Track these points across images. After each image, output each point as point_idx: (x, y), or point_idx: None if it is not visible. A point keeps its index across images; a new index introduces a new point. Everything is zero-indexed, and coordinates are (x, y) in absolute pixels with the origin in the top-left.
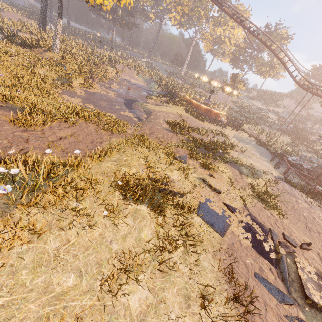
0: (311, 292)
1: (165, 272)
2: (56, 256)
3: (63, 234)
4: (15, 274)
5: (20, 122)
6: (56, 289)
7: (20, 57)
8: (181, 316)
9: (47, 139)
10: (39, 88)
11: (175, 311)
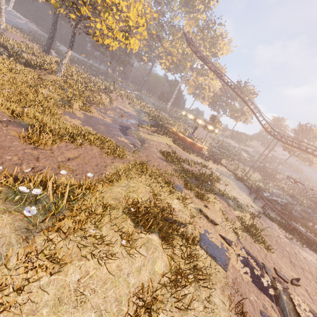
0: None
1: (186, 311)
2: (76, 291)
3: (82, 265)
4: (35, 314)
5: (31, 139)
6: None
7: (24, 75)
8: None
9: (56, 158)
10: (43, 106)
11: None
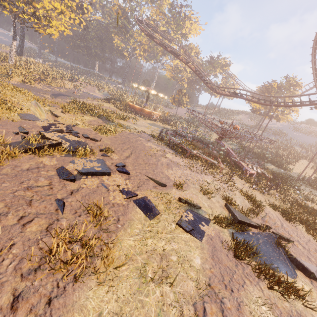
0: (47, 133)
1: None
2: None
3: None
4: None
5: None
6: None
7: None
8: None
9: None
10: None
11: None
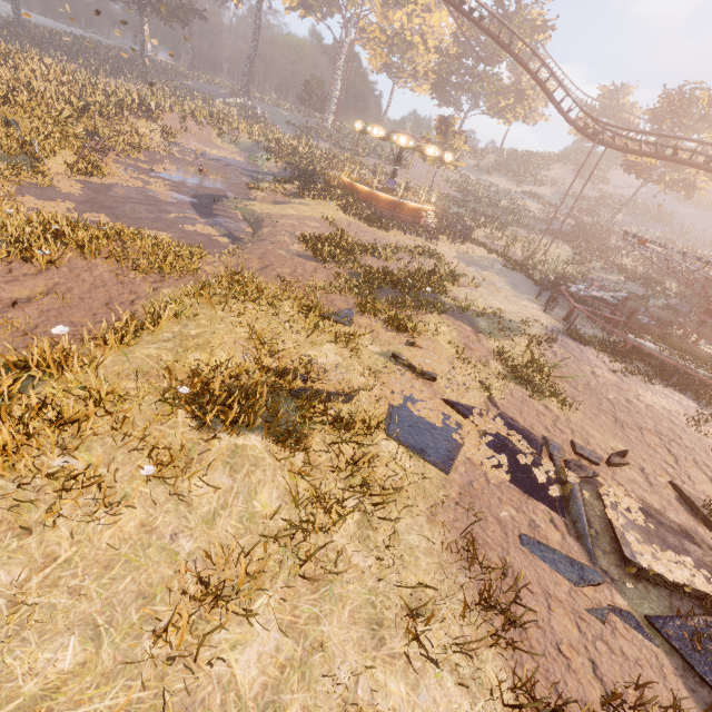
0: (635, 549)
1: (316, 580)
2: (15, 604)
3: (33, 544)
4: None
5: None
6: (23, 687)
7: None
8: (366, 669)
9: None
10: None
11: (351, 662)
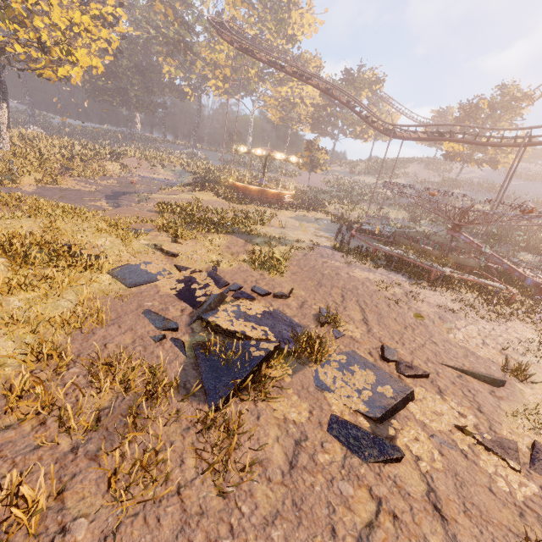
0: (216, 316)
1: None
2: None
3: None
4: None
5: None
6: None
7: None
8: None
9: None
10: None
11: None
